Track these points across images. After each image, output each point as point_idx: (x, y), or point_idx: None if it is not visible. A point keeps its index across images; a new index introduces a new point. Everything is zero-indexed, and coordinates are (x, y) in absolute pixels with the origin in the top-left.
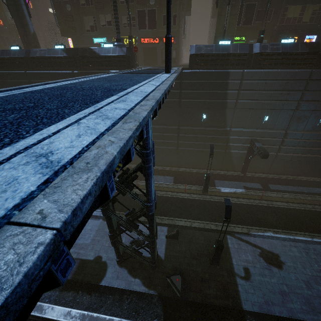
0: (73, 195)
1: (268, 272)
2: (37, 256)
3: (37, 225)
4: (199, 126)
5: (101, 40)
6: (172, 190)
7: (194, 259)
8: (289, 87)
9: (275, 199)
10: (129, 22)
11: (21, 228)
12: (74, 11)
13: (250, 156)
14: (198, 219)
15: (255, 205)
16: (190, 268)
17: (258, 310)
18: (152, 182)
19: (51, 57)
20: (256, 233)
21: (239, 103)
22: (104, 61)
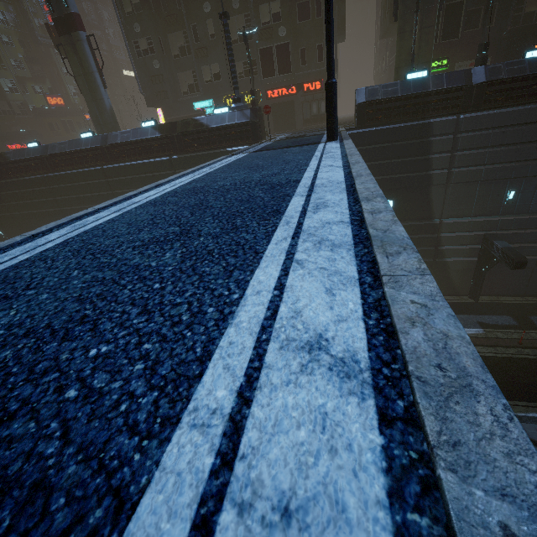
0: (524, 472)
1: None
2: None
3: None
4: None
5: (205, 104)
6: None
7: None
8: None
9: None
10: (246, 69)
11: None
12: (164, 68)
13: (485, 266)
14: None
15: (509, 358)
16: None
17: None
18: None
19: (138, 141)
20: (522, 414)
21: (455, 173)
22: (216, 135)
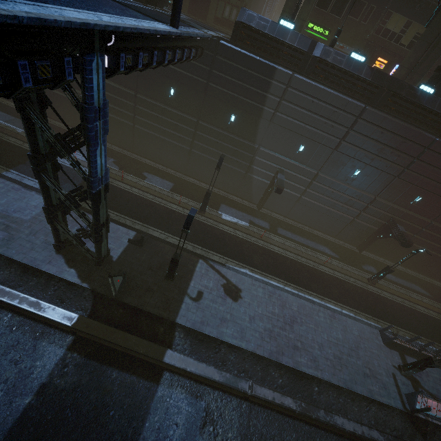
0: None
1: (220, 301)
2: None
3: None
4: (224, 129)
5: None
6: (164, 197)
7: (150, 270)
8: (336, 118)
9: (275, 243)
10: None
11: None
12: None
13: (270, 189)
14: (177, 235)
15: (249, 242)
16: (141, 276)
17: (190, 326)
18: (99, 153)
19: None
20: (232, 266)
21: (278, 116)
22: None
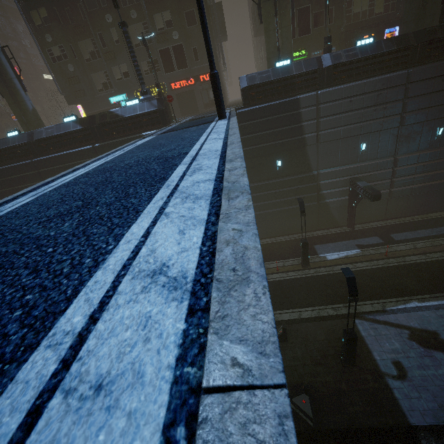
0: (259, 324)
1: (429, 361)
2: (295, 438)
3: (249, 386)
4: (275, 177)
5: (119, 98)
6: None
7: (319, 365)
8: (383, 99)
9: (406, 253)
10: (151, 67)
11: (230, 396)
12: (79, 71)
13: (354, 202)
14: (307, 305)
15: (380, 268)
16: (317, 379)
17: (434, 422)
18: None
19: (62, 135)
20: (394, 307)
21: (322, 135)
22: (131, 123)
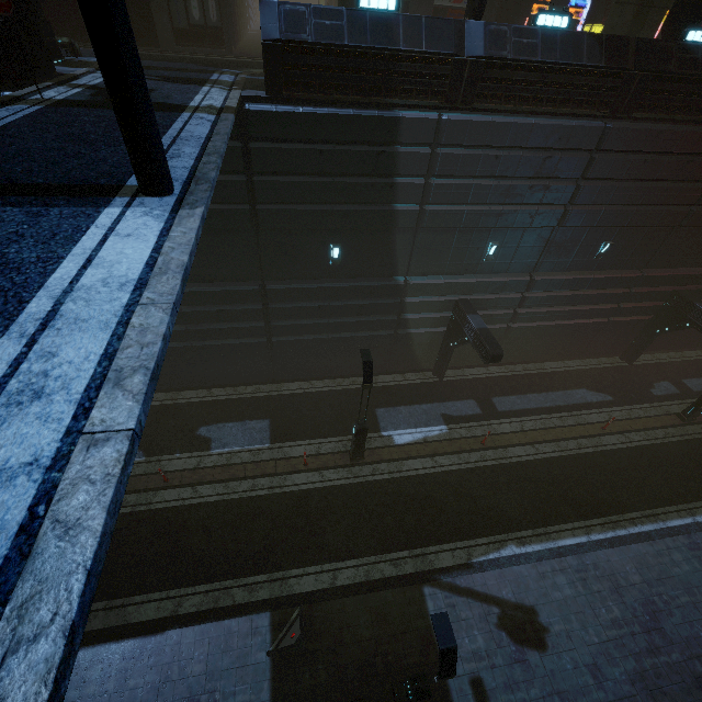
0: None
1: (521, 672)
2: None
3: None
4: (324, 277)
5: None
6: (271, 469)
7: None
8: (550, 170)
9: (510, 440)
10: None
11: None
12: None
13: (454, 342)
14: (349, 555)
15: (472, 469)
16: None
17: None
18: None
19: None
20: (484, 558)
21: (430, 213)
22: None
